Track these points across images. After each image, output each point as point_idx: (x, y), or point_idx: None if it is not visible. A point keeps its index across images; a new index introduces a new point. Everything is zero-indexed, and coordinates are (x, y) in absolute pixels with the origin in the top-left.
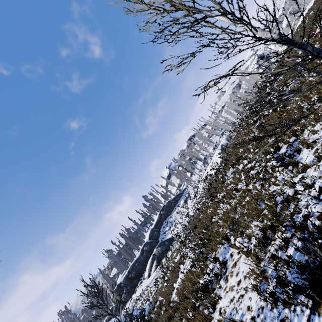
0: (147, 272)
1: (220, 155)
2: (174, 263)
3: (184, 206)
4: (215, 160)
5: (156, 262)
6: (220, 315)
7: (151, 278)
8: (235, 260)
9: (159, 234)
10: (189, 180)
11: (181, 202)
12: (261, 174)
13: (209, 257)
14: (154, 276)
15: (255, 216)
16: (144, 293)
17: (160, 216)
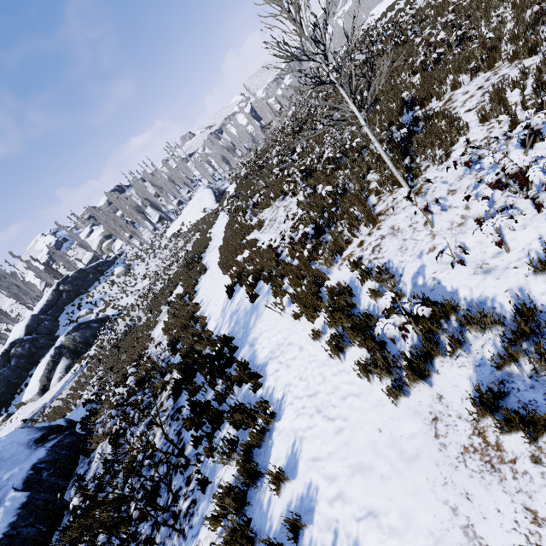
0: (34, 387)
1: (210, 195)
2: (175, 296)
3: (124, 277)
4: (200, 202)
5: (71, 356)
6: (473, 110)
7: (54, 391)
8: (443, 103)
9: (57, 325)
10: (138, 235)
11: (116, 269)
12: (440, 49)
13: (363, 153)
14: (68, 382)
15: (453, 69)
16: (35, 419)
17: (56, 295)
